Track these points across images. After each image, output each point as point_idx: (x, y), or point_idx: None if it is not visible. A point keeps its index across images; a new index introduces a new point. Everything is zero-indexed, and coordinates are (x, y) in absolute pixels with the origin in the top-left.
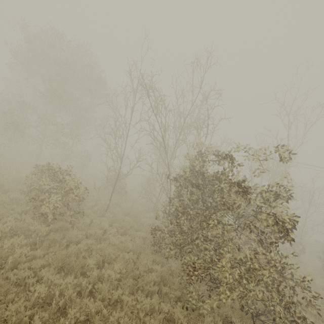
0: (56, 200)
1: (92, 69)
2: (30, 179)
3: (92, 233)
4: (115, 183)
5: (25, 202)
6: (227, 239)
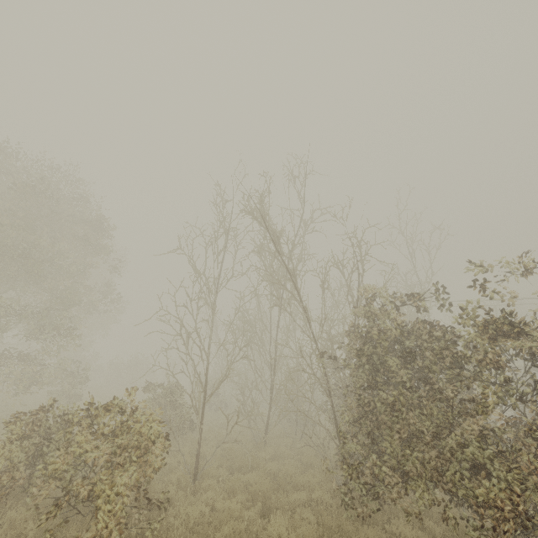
0: (127, 483)
1: (83, 204)
2: (3, 461)
3: (227, 537)
4: (203, 404)
5: (1, 535)
6: (500, 426)
